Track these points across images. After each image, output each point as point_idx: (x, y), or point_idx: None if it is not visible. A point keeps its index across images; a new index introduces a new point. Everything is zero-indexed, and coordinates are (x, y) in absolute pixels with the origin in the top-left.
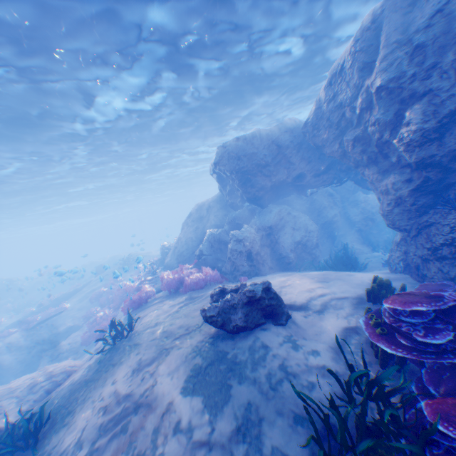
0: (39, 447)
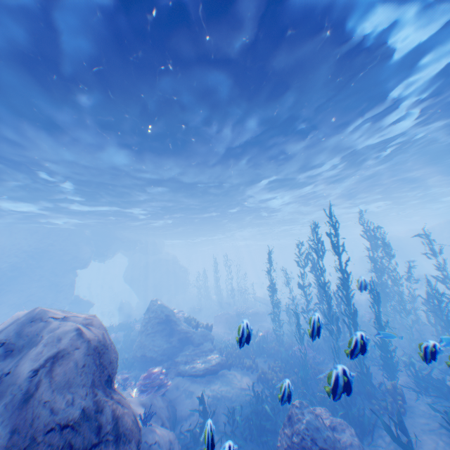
0: None
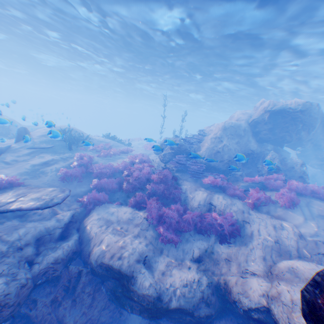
0: None
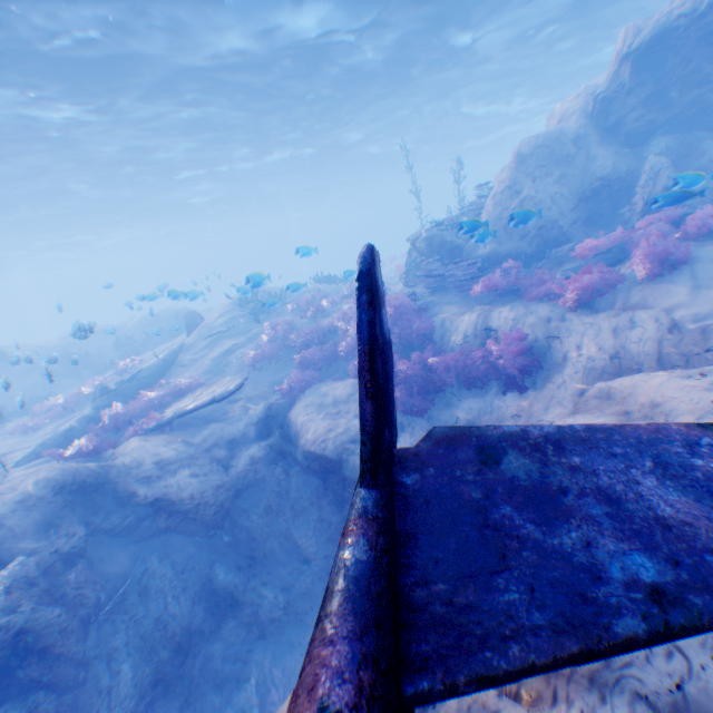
0: None
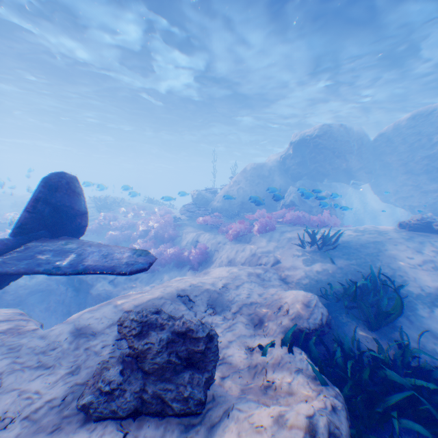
0: (402, 294)
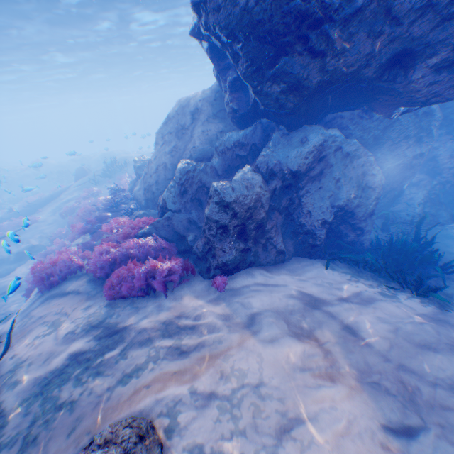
0: None
